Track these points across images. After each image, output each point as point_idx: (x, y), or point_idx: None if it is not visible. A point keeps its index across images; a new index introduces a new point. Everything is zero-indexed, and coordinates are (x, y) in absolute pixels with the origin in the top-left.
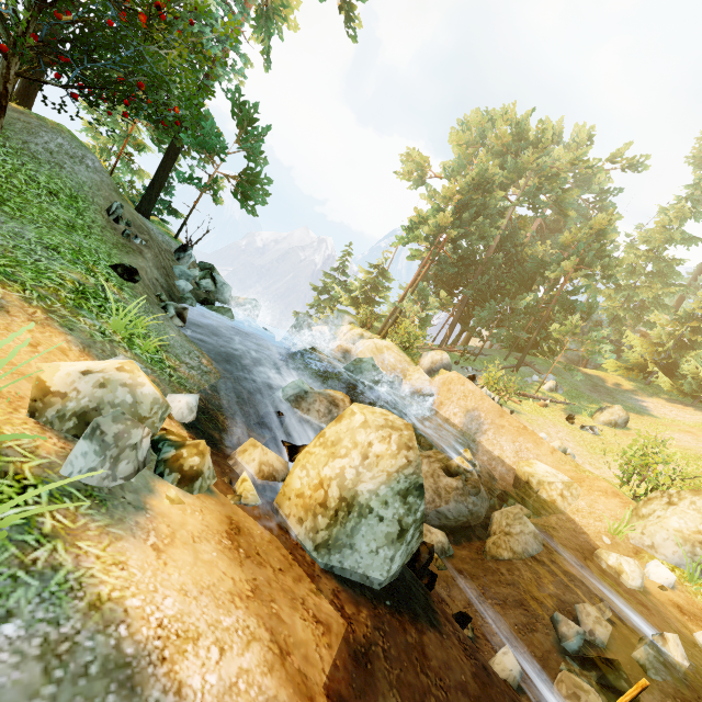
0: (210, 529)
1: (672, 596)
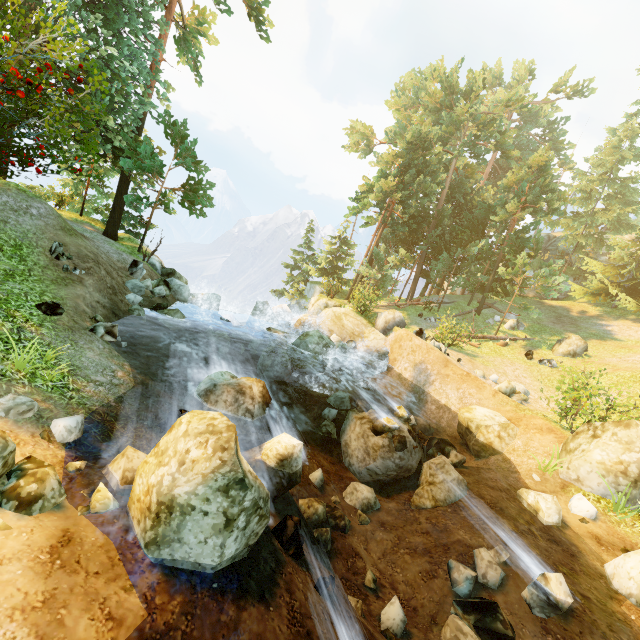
0: (31, 547)
1: (593, 527)
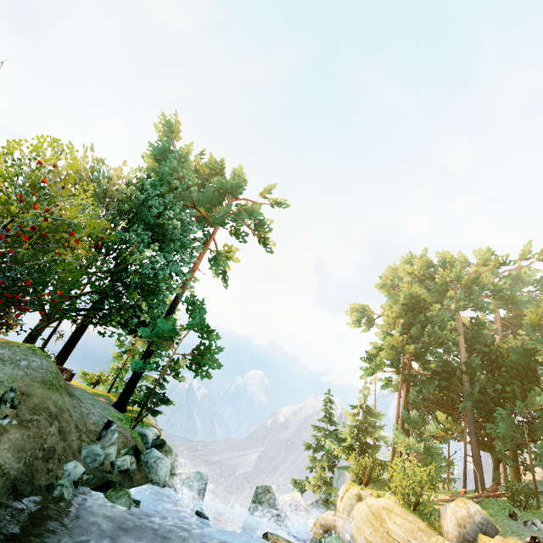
0: None
1: None
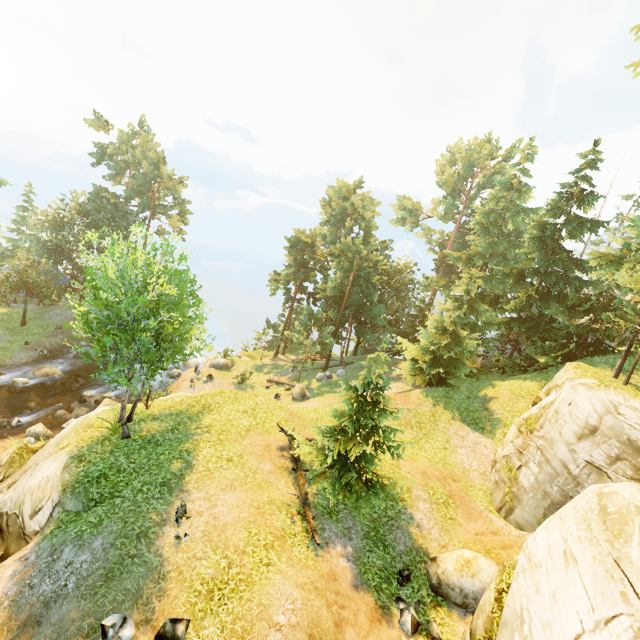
0: None
1: None
